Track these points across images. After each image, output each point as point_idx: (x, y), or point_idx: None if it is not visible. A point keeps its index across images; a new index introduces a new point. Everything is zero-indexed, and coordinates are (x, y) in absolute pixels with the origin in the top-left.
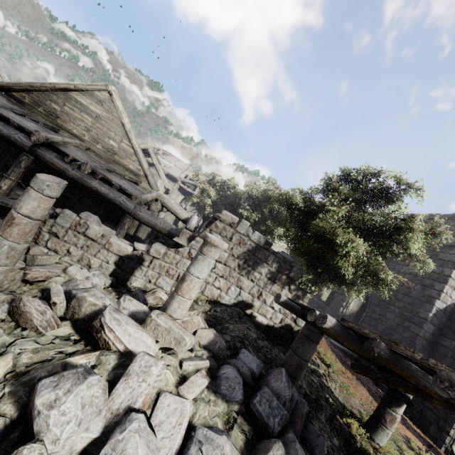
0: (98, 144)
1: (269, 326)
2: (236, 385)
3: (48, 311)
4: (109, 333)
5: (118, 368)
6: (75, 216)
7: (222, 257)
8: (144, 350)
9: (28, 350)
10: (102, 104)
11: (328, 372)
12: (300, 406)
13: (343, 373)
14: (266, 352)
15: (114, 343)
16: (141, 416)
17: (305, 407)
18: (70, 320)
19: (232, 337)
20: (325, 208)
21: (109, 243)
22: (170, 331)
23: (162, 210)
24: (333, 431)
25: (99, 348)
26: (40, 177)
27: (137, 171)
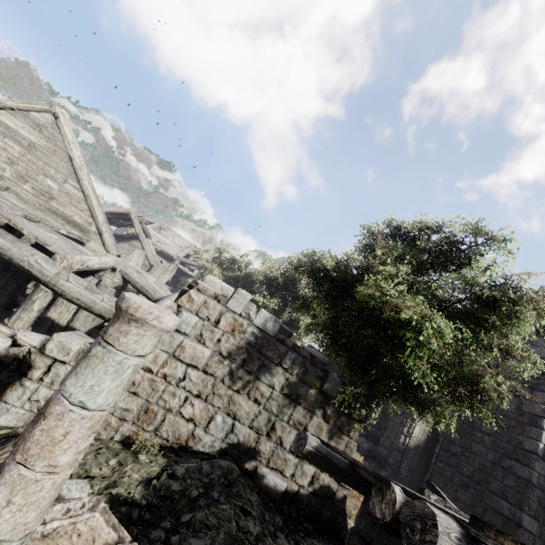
0: (26, 184)
1: (291, 494)
2: None
3: None
4: None
5: None
6: None
7: (200, 357)
8: None
9: None
10: (41, 130)
11: None
12: None
13: None
14: None
15: None
16: None
17: None
18: None
19: None
20: (375, 270)
21: None
22: None
23: (126, 288)
24: None
25: None
26: None
27: (86, 225)
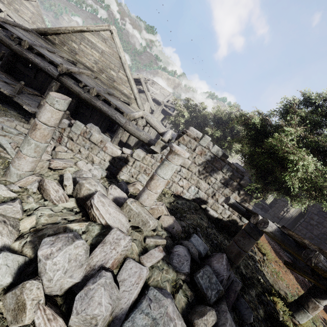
0: (103, 74)
1: (219, 219)
2: (184, 261)
3: (60, 190)
4: (95, 210)
5: (99, 236)
6: (83, 126)
7: (186, 164)
8: (119, 226)
9: (45, 215)
10: (106, 42)
11: (263, 259)
12: (235, 284)
13: (276, 262)
14: (214, 238)
15: (98, 218)
16: (108, 275)
17: (239, 286)
18: (75, 198)
19: (187, 224)
20: (281, 129)
21: (105, 147)
22: (139, 215)
23: (146, 125)
24: (260, 305)
25: (89, 220)
26: (52, 94)
27: (129, 95)
